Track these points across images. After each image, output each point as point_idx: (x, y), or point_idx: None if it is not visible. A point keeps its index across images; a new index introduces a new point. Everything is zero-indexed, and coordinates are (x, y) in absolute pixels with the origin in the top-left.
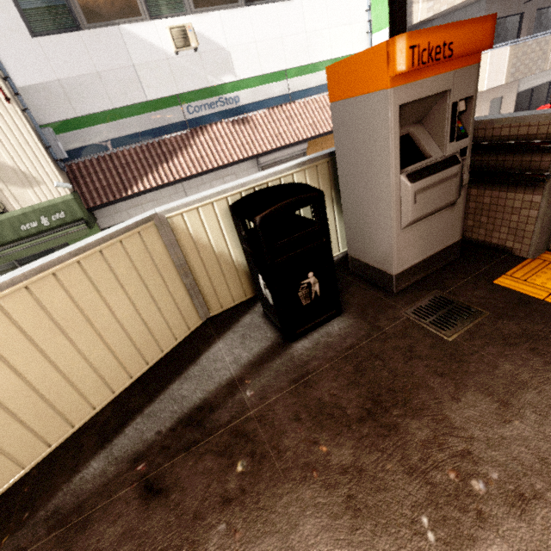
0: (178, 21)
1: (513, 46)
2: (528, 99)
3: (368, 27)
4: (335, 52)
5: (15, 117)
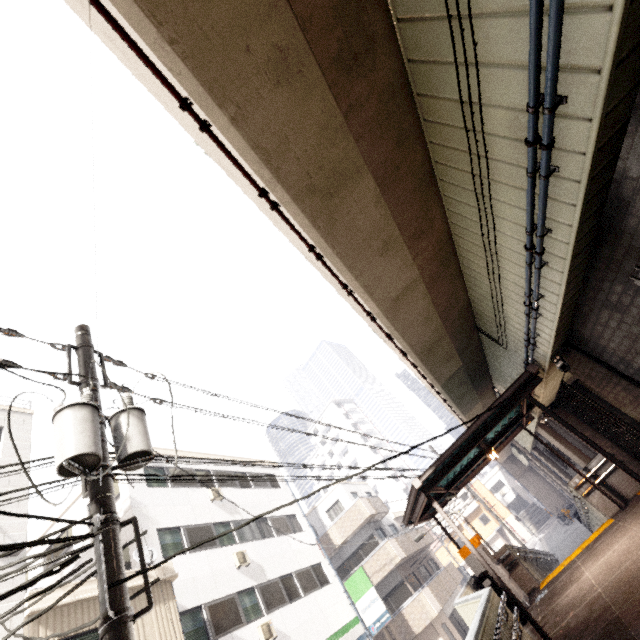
0: (260, 621)
1: (427, 585)
2: (455, 621)
3: (348, 601)
4: (341, 621)
5: None
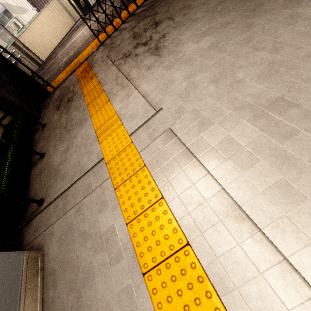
0: None
1: None
2: None
3: None
4: None
5: None
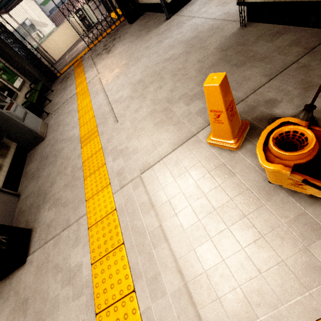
0: None
1: None
2: None
3: None
4: None
5: (34, 5)
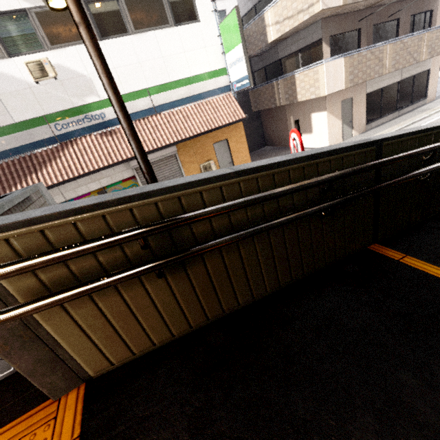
0: (37, 57)
1: (347, 57)
2: (379, 97)
3: (222, 49)
4: (193, 70)
5: None
